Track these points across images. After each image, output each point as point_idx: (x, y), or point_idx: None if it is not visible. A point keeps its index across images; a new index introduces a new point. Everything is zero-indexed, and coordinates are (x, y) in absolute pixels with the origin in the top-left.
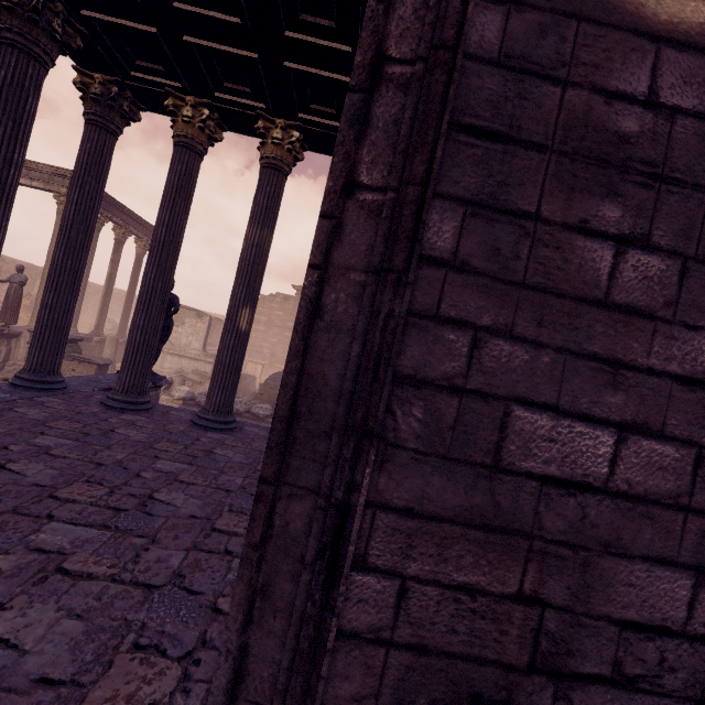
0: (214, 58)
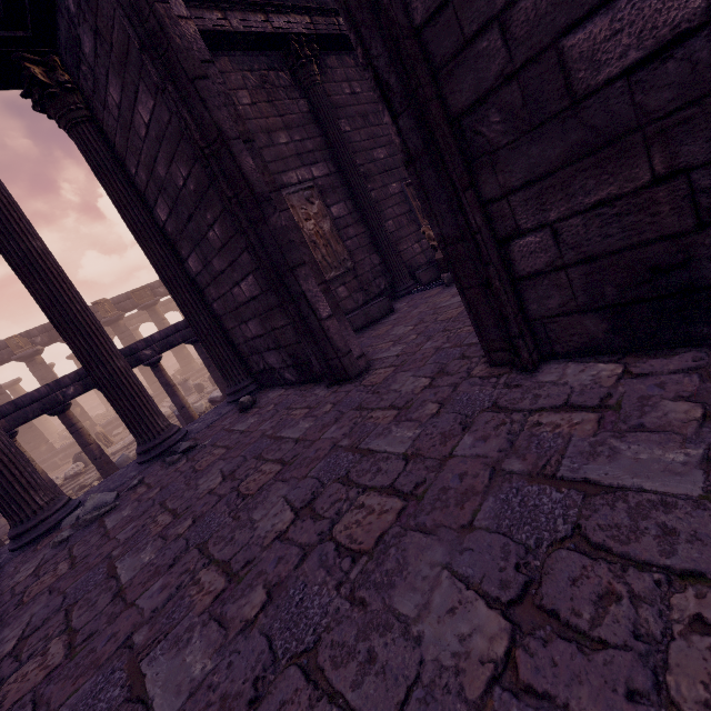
0: None
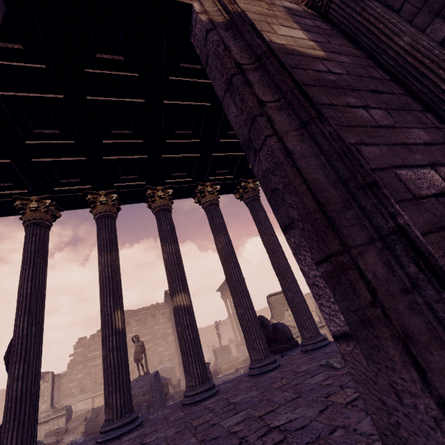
0: (54, 167)
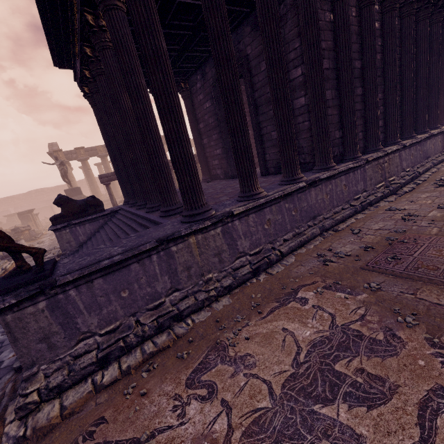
0: None
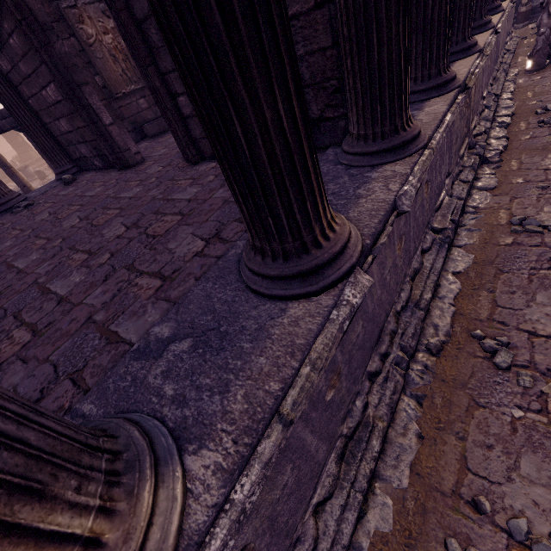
0: None
